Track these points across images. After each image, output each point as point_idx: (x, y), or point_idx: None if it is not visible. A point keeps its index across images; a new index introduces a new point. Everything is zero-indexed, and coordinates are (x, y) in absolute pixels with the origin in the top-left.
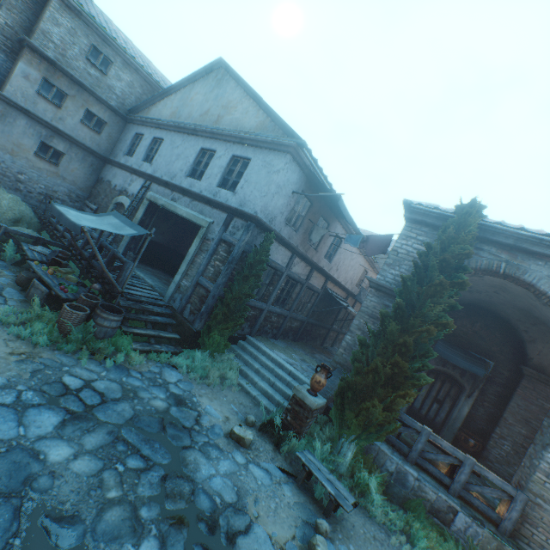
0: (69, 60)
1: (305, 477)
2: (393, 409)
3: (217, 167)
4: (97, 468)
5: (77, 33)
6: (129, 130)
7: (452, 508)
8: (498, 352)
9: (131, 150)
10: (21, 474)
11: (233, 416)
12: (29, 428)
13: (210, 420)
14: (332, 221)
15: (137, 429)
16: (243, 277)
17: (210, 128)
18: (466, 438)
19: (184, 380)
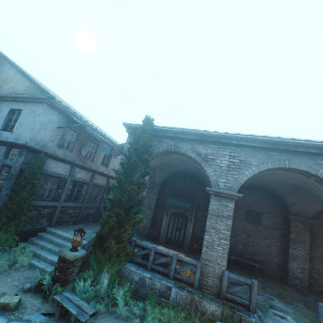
0: None
1: (61, 311)
2: (123, 241)
3: (0, 117)
4: None
5: None
6: None
7: (169, 287)
8: (199, 194)
9: None
10: None
11: (12, 290)
12: None
13: None
14: (99, 143)
15: None
16: (21, 186)
17: None
18: (192, 244)
19: None
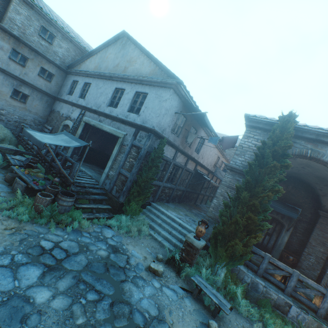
0: (27, 36)
1: (198, 292)
2: (248, 245)
3: (127, 99)
4: (68, 304)
5: (32, 19)
6: (68, 78)
7: (288, 303)
8: (303, 203)
9: (71, 91)
10: (19, 315)
11: (148, 255)
12: (21, 281)
13: (135, 260)
14: (198, 129)
15: (91, 272)
16: (148, 167)
17: (121, 75)
18: (287, 256)
19: (116, 235)
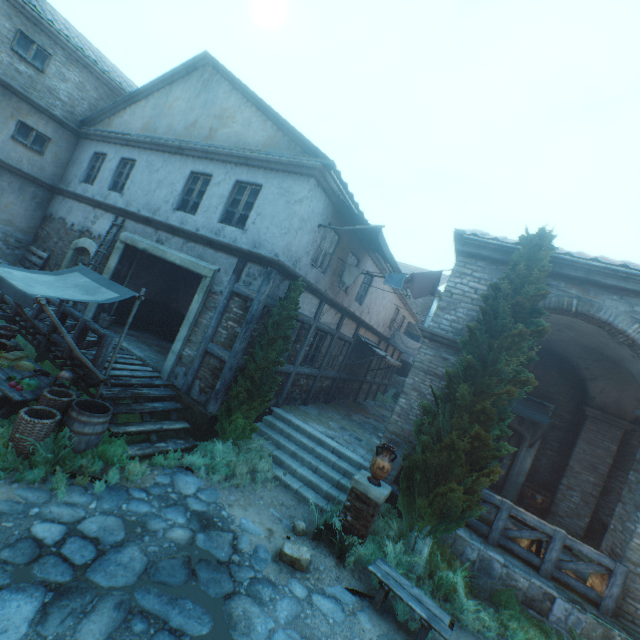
0: None
1: (383, 597)
2: (474, 490)
3: (217, 196)
4: None
5: None
6: (84, 148)
7: (548, 594)
8: (557, 393)
9: (91, 176)
10: None
11: (276, 526)
12: None
13: (250, 541)
14: (362, 256)
15: (156, 586)
16: (268, 340)
17: (202, 145)
18: (533, 495)
19: (205, 486)
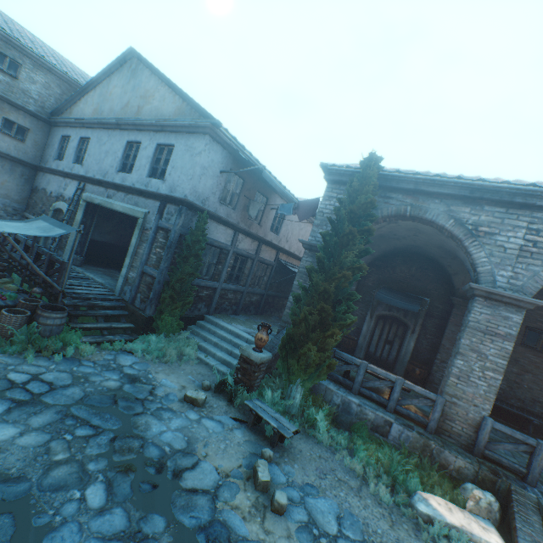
0: None
1: (254, 420)
2: (326, 349)
3: (145, 158)
4: (44, 440)
5: None
6: (55, 133)
7: (388, 421)
8: (433, 289)
9: (61, 154)
10: None
11: (190, 384)
12: None
13: (165, 391)
14: (270, 195)
15: (87, 406)
16: (183, 258)
17: (132, 120)
18: (413, 368)
19: (140, 362)
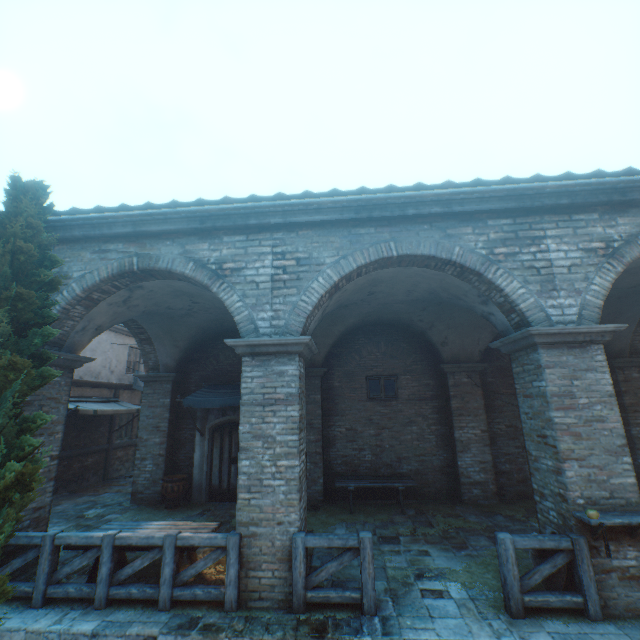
0: None
1: None
2: None
3: None
4: None
5: None
6: None
7: (149, 639)
8: None
9: None
10: None
11: None
12: None
13: None
14: None
15: None
16: None
17: None
18: None
19: None
